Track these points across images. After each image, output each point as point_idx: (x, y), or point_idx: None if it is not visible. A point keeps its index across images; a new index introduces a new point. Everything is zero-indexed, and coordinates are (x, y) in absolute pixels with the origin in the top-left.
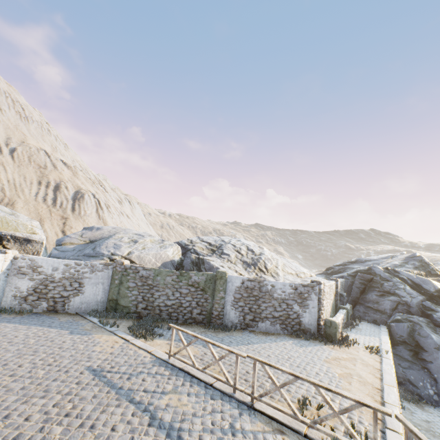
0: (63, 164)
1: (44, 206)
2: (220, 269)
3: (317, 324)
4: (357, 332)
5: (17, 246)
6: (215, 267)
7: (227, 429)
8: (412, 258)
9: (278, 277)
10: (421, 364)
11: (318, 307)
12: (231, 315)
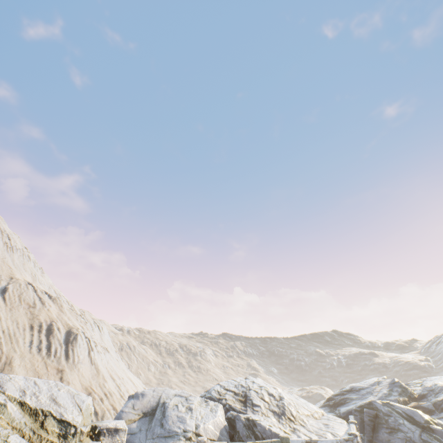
0: (48, 297)
1: (39, 358)
2: (282, 434)
3: None
4: None
5: (109, 439)
6: (267, 429)
7: None
8: (393, 384)
9: (307, 425)
10: None
11: None
12: None
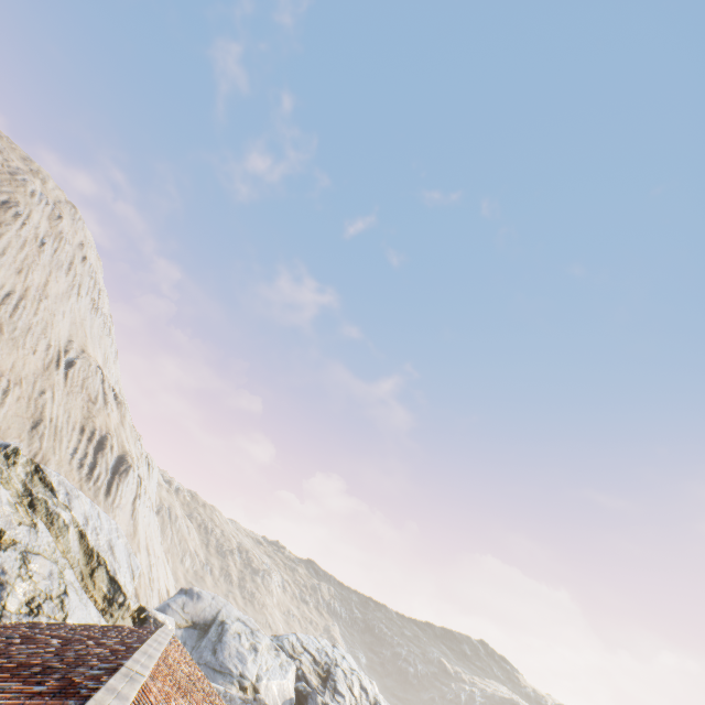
0: (113, 396)
1: (77, 477)
2: None
3: None
4: None
5: None
6: None
7: None
8: None
9: None
10: None
11: None
12: None
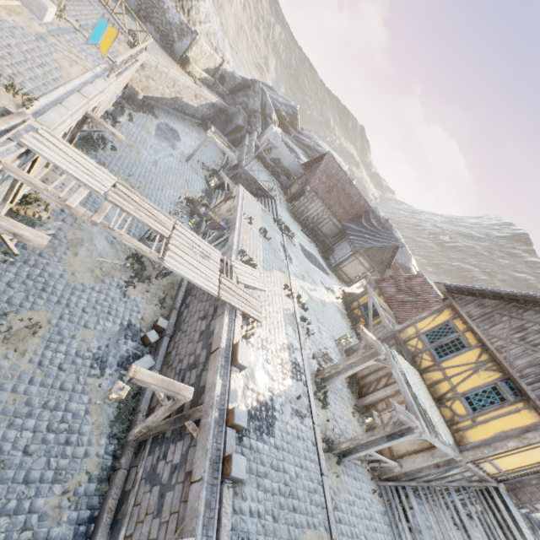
0: None
1: None
2: None
3: (182, 56)
4: (207, 89)
5: None
6: None
7: (97, 4)
8: (292, 108)
9: (192, 27)
10: (225, 127)
11: (188, 47)
12: (131, 1)
